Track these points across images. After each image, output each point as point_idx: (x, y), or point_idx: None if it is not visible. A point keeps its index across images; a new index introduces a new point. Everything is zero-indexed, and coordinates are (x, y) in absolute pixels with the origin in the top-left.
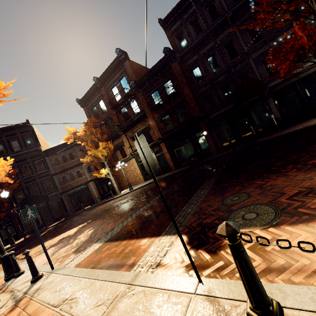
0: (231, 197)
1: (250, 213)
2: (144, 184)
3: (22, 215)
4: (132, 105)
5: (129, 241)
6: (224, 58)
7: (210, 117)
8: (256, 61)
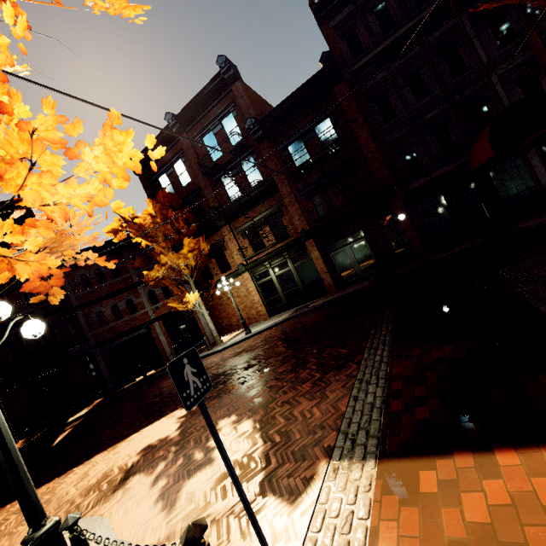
0: None
1: None
2: (274, 321)
3: (174, 382)
4: (246, 168)
5: (537, 455)
6: (441, 74)
7: (410, 188)
8: (503, 81)
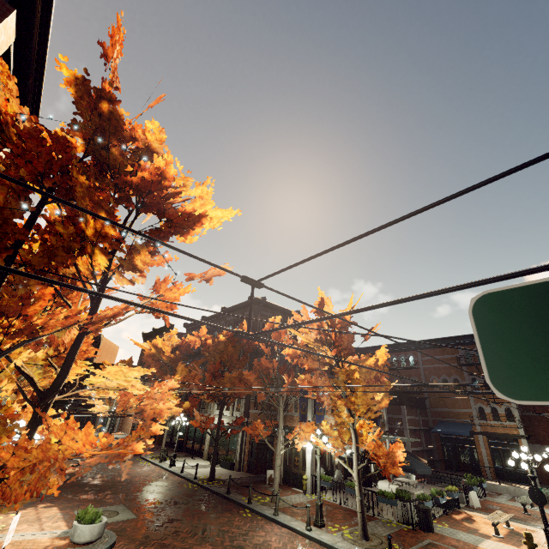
0: None
1: None
2: (119, 436)
3: None
4: None
5: None
6: None
7: None
8: None
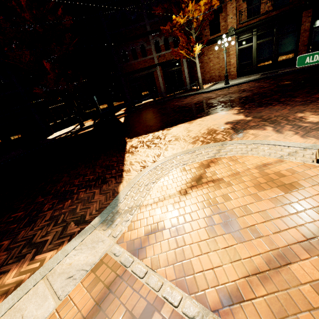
0: None
1: None
2: (247, 79)
3: None
4: None
5: None
6: None
7: None
8: None
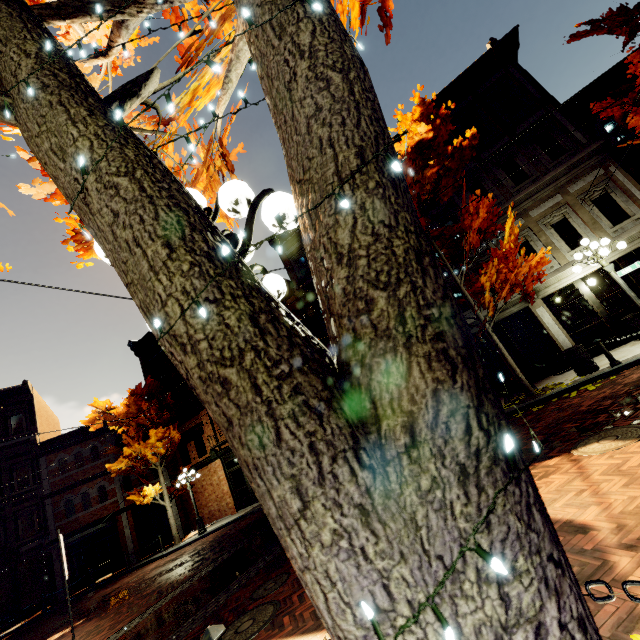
0: (271, 581)
1: (251, 619)
2: (230, 519)
3: None
4: None
5: None
6: None
7: None
8: None
